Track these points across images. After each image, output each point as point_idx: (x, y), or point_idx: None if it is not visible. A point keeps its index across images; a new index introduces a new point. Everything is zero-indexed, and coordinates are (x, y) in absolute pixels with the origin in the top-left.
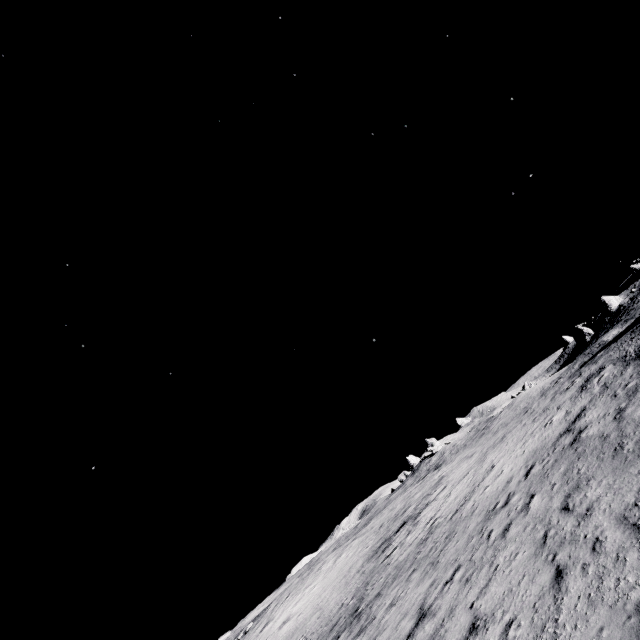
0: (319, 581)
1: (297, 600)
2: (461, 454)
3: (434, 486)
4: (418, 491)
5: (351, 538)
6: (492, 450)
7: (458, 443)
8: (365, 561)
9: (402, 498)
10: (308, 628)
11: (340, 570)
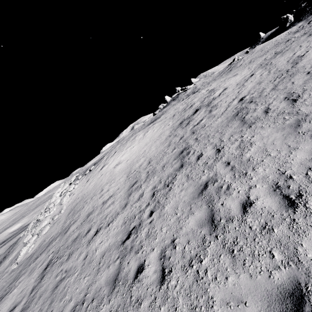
0: (136, 144)
1: (122, 154)
2: (215, 82)
3: (210, 92)
4: (193, 99)
5: (151, 124)
6: (273, 59)
7: (206, 81)
8: (172, 131)
9: (179, 105)
10: (138, 167)
11: (151, 138)
